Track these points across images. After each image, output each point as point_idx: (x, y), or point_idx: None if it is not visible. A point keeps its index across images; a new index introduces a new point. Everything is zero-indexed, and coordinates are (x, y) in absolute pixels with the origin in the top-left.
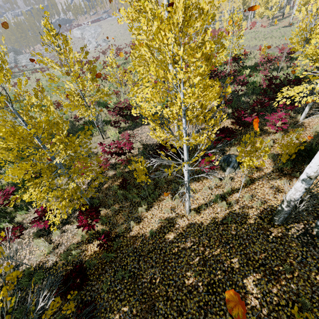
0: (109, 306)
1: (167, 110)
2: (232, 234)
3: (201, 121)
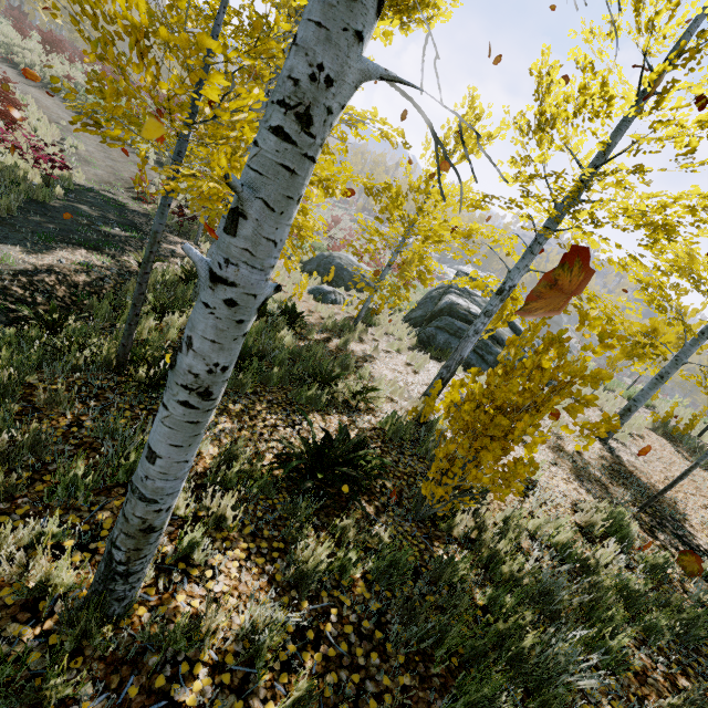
0: None
1: None
2: None
3: None
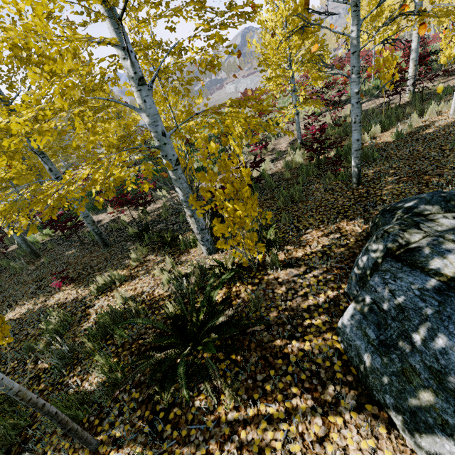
0: None
1: None
2: None
3: None
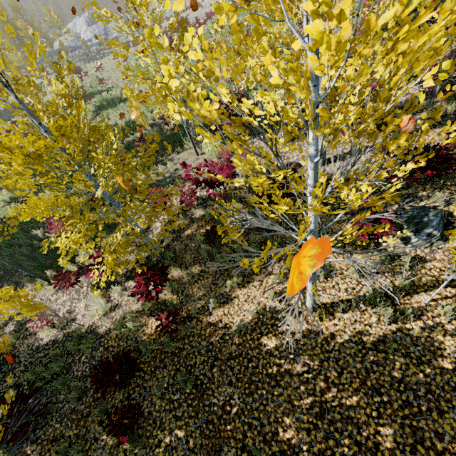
0: (160, 420)
1: (249, 104)
2: (392, 377)
3: (368, 137)
